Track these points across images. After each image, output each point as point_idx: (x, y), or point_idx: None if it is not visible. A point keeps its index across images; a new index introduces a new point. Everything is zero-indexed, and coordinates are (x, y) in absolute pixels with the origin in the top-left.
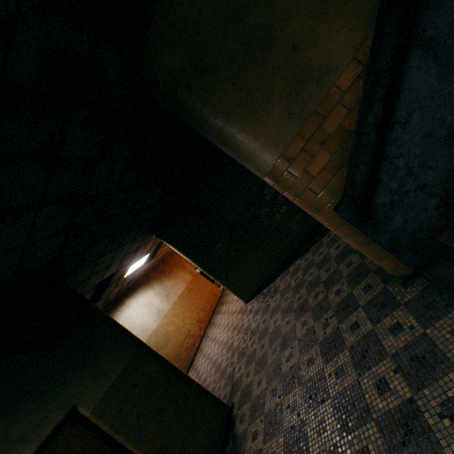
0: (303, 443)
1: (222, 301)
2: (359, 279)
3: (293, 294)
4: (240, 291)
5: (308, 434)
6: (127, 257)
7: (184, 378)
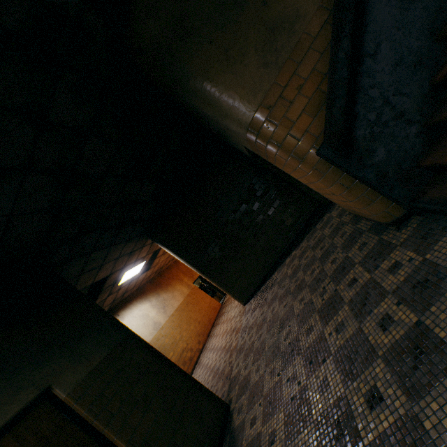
0: (305, 409)
1: (221, 313)
2: (353, 242)
3: (290, 280)
4: (237, 293)
5: (310, 398)
6: (121, 260)
7: (175, 368)
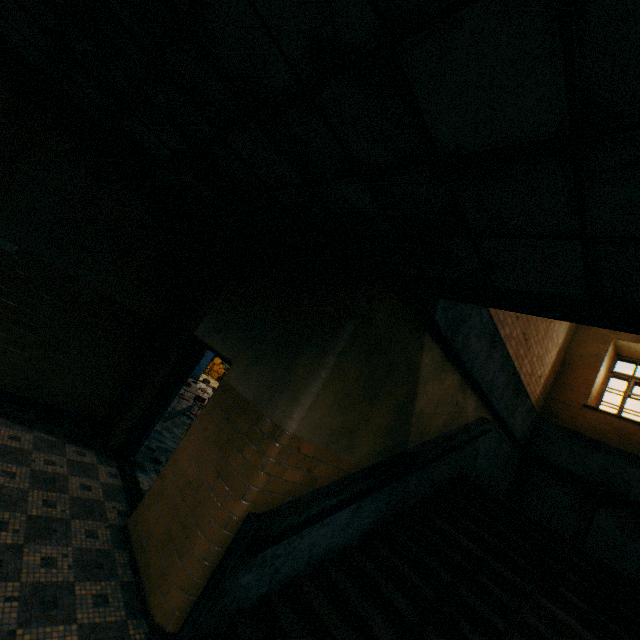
0: None
1: None
2: (96, 574)
3: None
4: None
5: None
6: None
7: None
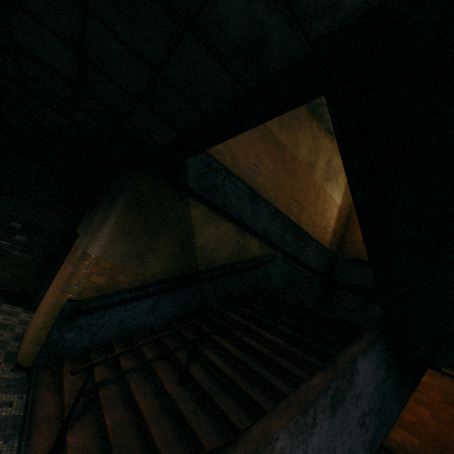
0: None
1: None
2: None
3: None
4: None
5: None
6: None
7: None
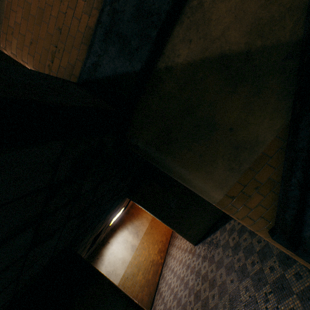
0: None
1: (174, 234)
2: (288, 263)
3: (232, 254)
4: (189, 237)
5: None
6: (111, 216)
7: None
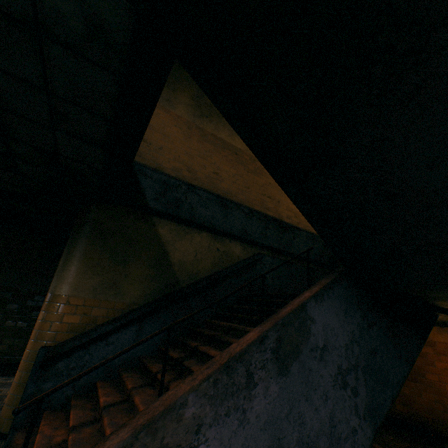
0: None
1: None
2: None
3: None
4: None
5: None
6: None
7: None
